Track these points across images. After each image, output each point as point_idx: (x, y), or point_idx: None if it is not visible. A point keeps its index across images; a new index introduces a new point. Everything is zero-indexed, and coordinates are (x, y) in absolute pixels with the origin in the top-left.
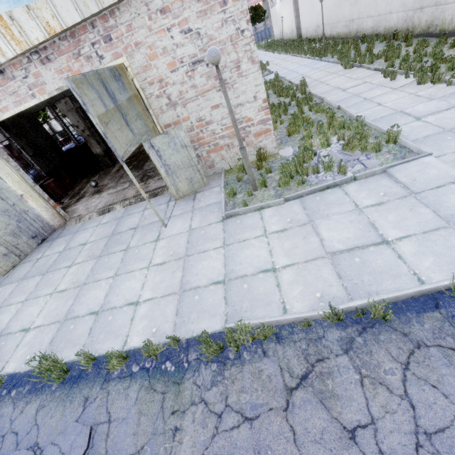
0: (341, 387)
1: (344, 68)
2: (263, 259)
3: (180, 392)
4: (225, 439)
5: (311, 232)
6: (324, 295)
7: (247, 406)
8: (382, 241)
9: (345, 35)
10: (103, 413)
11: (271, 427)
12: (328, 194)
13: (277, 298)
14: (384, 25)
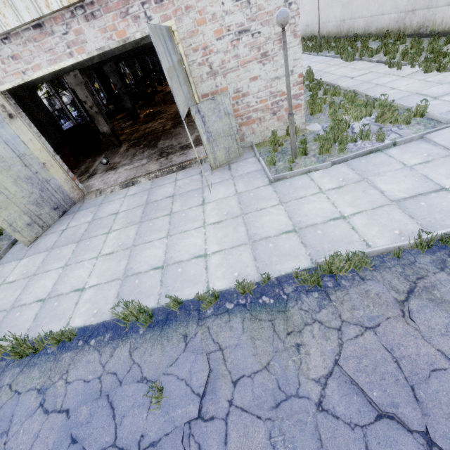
0: (449, 295)
1: (345, 61)
2: (328, 210)
3: (288, 317)
4: (353, 345)
5: (368, 187)
6: (402, 231)
7: (363, 319)
8: (442, 188)
9: (336, 35)
10: (210, 344)
11: (396, 330)
12: (373, 157)
13: (357, 238)
14: (375, 26)
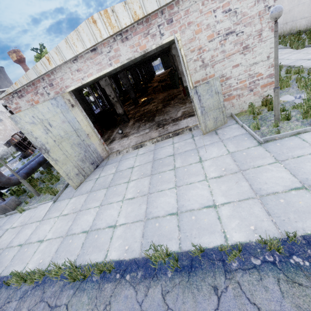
0: None
1: (296, 49)
2: None
3: None
4: None
5: None
6: None
7: None
8: None
9: (279, 34)
10: (246, 303)
11: None
12: None
13: None
14: None
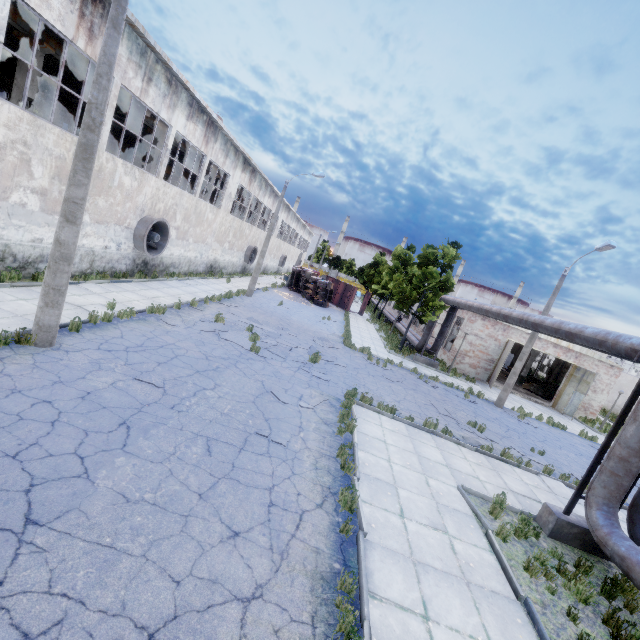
0: None
1: None
2: None
3: None
4: None
5: None
6: None
7: None
8: None
9: None
10: None
11: None
12: None
13: None
14: None
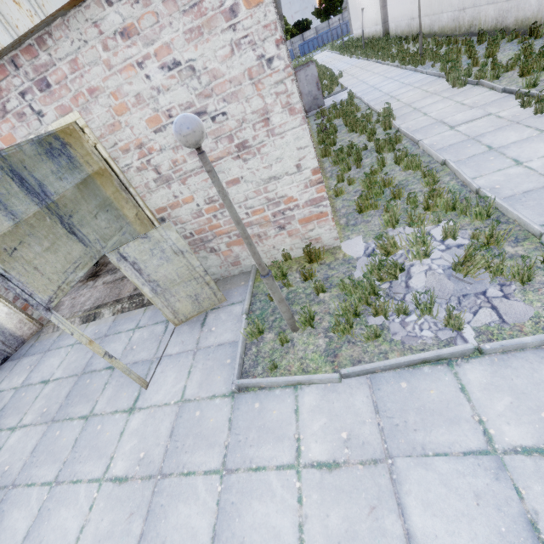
0: None
1: (451, 86)
2: None
3: None
4: None
5: (386, 496)
6: None
7: None
8: None
9: (452, 31)
10: None
11: None
12: (425, 380)
13: None
14: (515, 16)
